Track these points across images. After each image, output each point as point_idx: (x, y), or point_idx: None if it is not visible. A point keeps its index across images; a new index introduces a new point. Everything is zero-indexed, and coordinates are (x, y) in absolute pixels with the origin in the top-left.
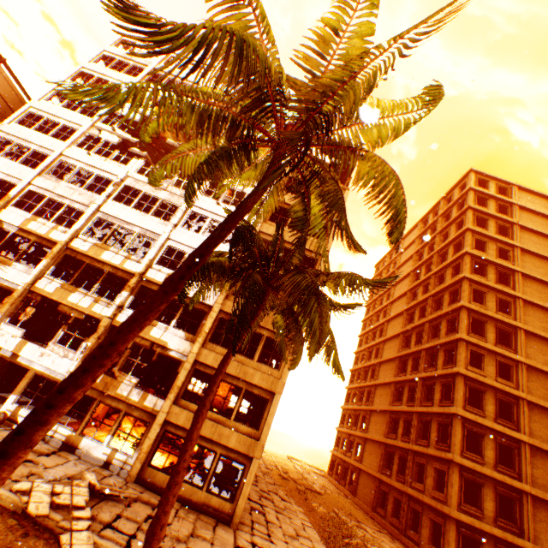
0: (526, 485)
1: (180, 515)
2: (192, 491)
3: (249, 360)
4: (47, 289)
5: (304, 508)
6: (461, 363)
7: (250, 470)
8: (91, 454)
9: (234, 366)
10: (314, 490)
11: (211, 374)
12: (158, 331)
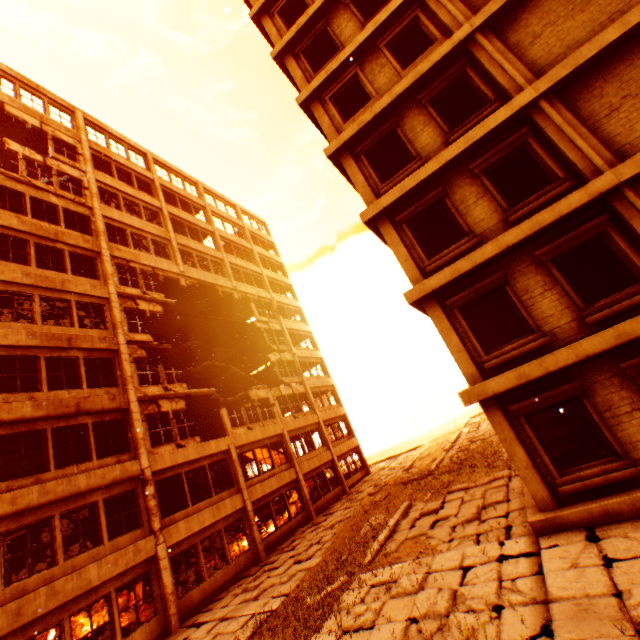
0: (599, 178)
1: None
2: None
3: None
4: None
5: (327, 552)
6: (331, 138)
7: None
8: None
9: None
10: (414, 478)
11: None
12: None
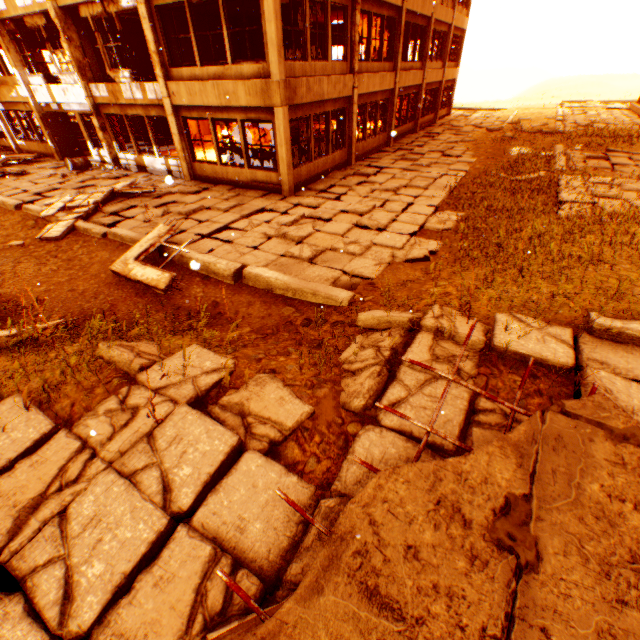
0: None
1: (212, 197)
2: (237, 174)
3: None
4: (3, 9)
5: (480, 159)
6: None
7: (277, 128)
8: (156, 169)
9: None
10: (544, 132)
11: (175, 5)
12: None
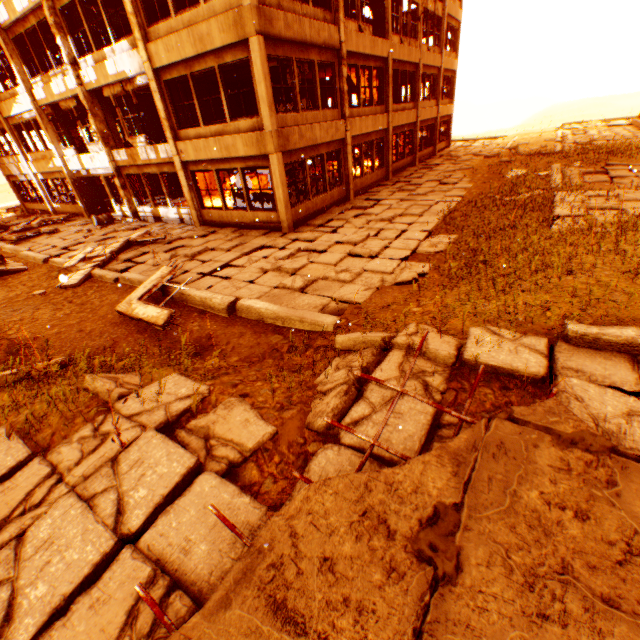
0: None
1: (217, 239)
2: (241, 216)
3: (196, 11)
4: (43, 97)
5: (477, 183)
6: None
7: (273, 172)
8: (170, 219)
9: (186, 43)
10: (542, 154)
11: (180, 79)
12: (111, 65)
